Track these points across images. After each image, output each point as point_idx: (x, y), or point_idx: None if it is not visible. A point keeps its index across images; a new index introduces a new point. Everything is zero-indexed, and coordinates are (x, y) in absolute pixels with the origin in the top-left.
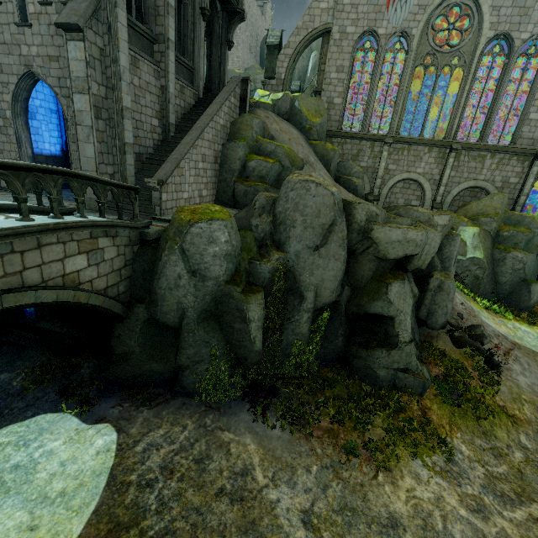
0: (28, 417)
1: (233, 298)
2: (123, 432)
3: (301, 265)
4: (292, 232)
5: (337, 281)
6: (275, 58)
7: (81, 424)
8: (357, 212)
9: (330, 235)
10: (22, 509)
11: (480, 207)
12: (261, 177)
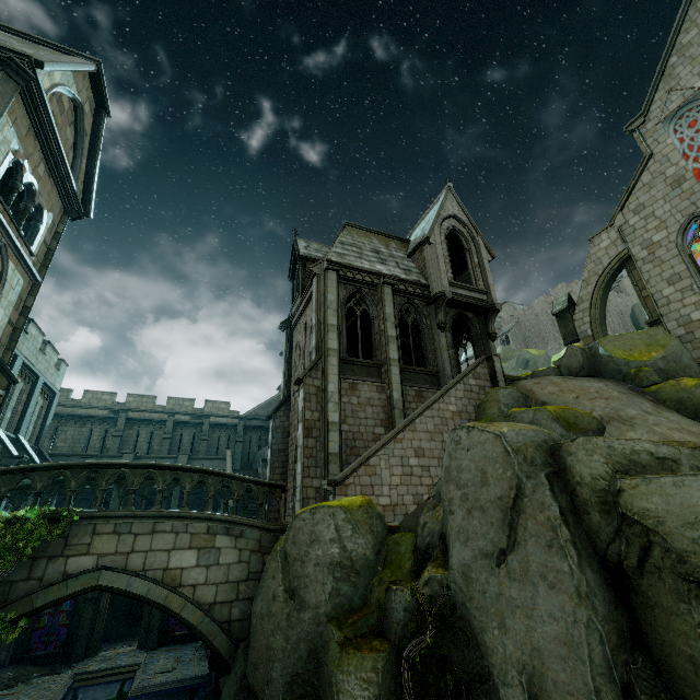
0: None
1: (327, 654)
2: None
3: (477, 599)
4: (450, 523)
5: (583, 662)
6: (569, 321)
7: None
8: (576, 459)
9: (519, 521)
10: None
11: None
12: None
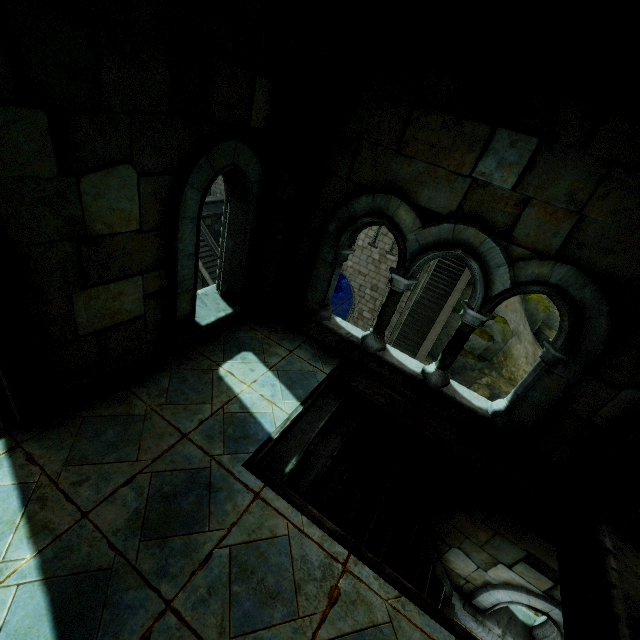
0: None
1: None
2: None
3: None
4: None
5: None
6: None
7: None
8: None
9: None
10: None
11: None
12: (472, 349)
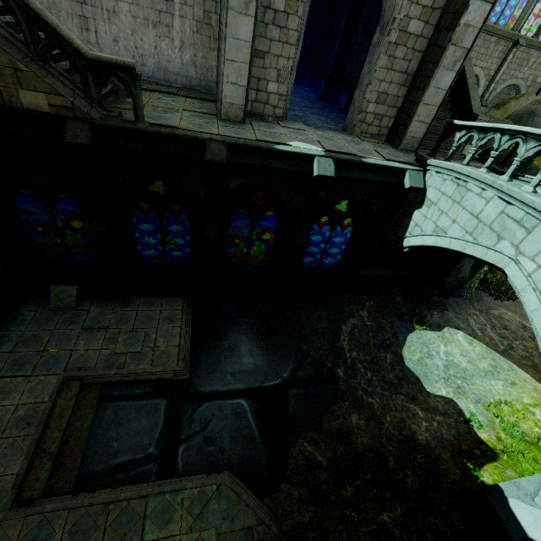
0: (403, 341)
1: None
2: (460, 329)
3: None
4: None
5: None
6: None
7: (436, 333)
8: None
9: None
10: (490, 381)
11: (517, 106)
12: None
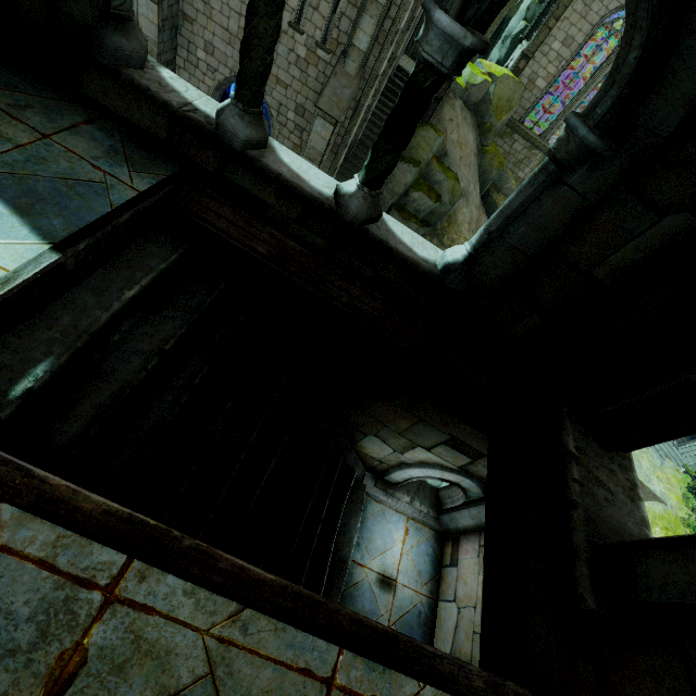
0: None
1: None
2: None
3: None
4: None
5: None
6: None
7: None
8: None
9: None
10: None
11: None
12: (417, 211)
